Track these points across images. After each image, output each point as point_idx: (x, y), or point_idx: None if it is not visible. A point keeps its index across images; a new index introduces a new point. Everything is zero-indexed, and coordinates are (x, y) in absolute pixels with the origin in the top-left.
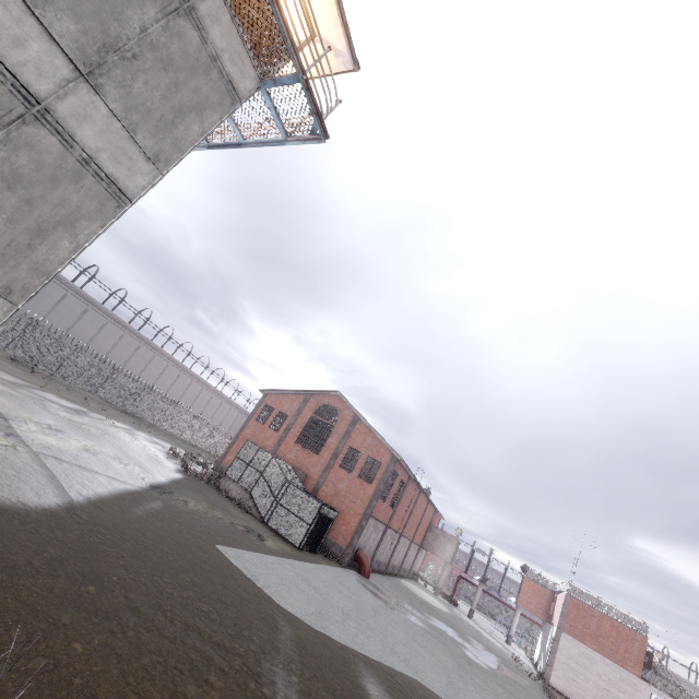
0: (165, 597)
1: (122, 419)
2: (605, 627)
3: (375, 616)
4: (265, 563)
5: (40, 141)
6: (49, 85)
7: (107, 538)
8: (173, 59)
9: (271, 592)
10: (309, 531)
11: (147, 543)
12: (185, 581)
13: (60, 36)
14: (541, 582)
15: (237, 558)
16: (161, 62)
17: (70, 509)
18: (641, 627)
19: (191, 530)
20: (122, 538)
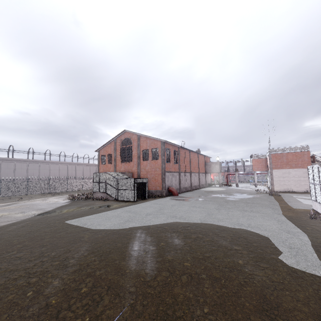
0: None
1: (44, 197)
2: (290, 157)
3: (171, 208)
4: (100, 215)
5: None
6: None
7: None
8: None
9: (92, 226)
10: (135, 192)
11: None
12: (16, 248)
13: None
14: (259, 157)
15: (77, 221)
16: None
17: None
18: (305, 148)
19: (50, 222)
20: None
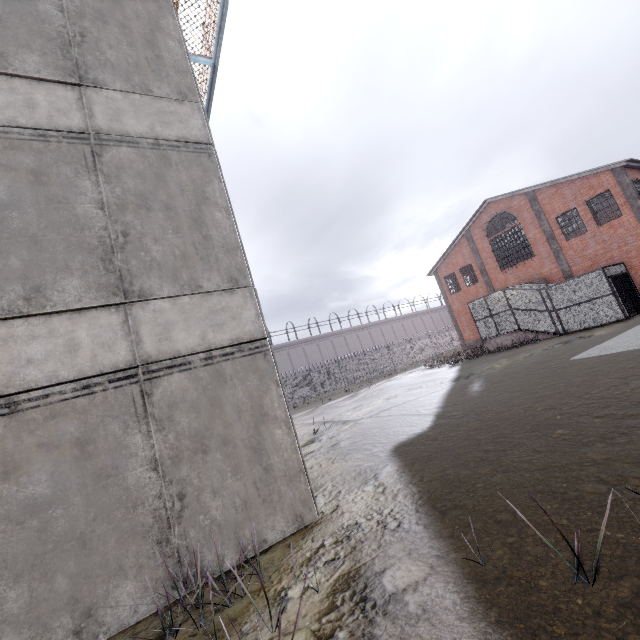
0: (626, 397)
1: (376, 381)
2: None
3: None
4: (632, 336)
5: (121, 159)
6: (77, 116)
7: (495, 410)
8: (99, 10)
9: None
10: (618, 298)
11: (524, 393)
12: (609, 383)
13: (38, 73)
14: None
15: (606, 350)
16: (97, 22)
17: (441, 418)
18: None
19: (531, 370)
20: (504, 403)
